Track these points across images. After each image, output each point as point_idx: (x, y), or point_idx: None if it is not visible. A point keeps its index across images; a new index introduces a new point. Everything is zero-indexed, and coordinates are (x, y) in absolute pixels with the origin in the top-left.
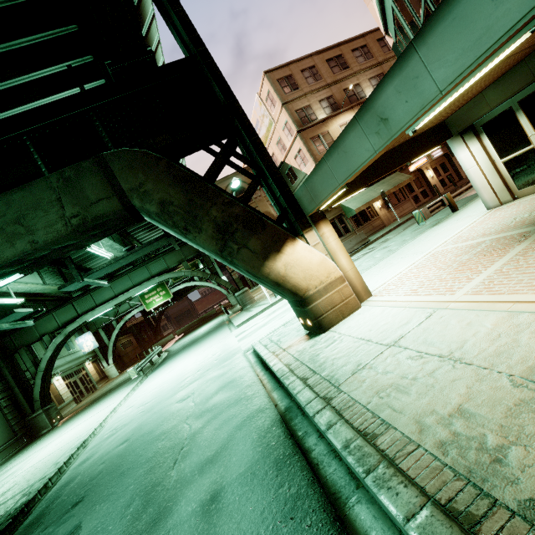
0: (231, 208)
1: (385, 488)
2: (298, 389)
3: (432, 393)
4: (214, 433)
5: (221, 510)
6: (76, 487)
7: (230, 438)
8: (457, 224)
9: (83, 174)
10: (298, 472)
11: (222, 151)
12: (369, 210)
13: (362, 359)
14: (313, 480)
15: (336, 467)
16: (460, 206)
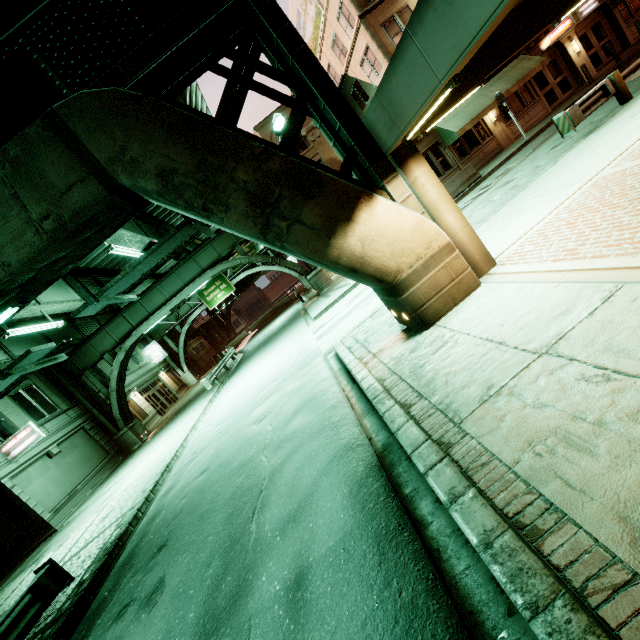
0: (267, 163)
1: None
2: (399, 423)
3: None
4: (295, 475)
5: (310, 604)
6: (161, 525)
7: (314, 487)
8: (634, 123)
9: (34, 148)
10: (411, 565)
11: (236, 65)
12: (478, 128)
13: (494, 378)
14: (435, 580)
15: (469, 563)
16: (631, 92)
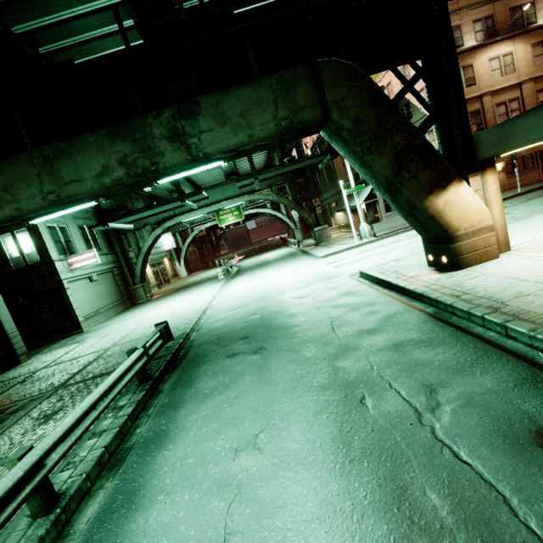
0: (414, 138)
1: None
2: (453, 301)
3: None
4: (362, 317)
5: (411, 350)
6: (230, 331)
7: (385, 321)
8: None
9: (297, 79)
10: (479, 341)
11: (416, 76)
12: None
13: (523, 290)
14: (494, 346)
15: (513, 343)
16: None
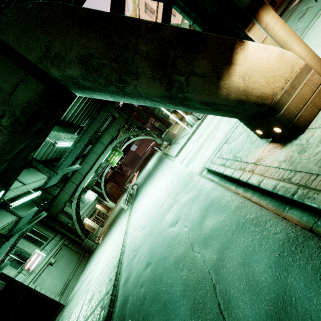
0: (159, 33)
1: None
2: None
3: None
4: (244, 271)
5: None
6: (133, 310)
7: (281, 284)
8: None
9: None
10: None
11: None
12: None
13: None
14: None
15: None
16: None
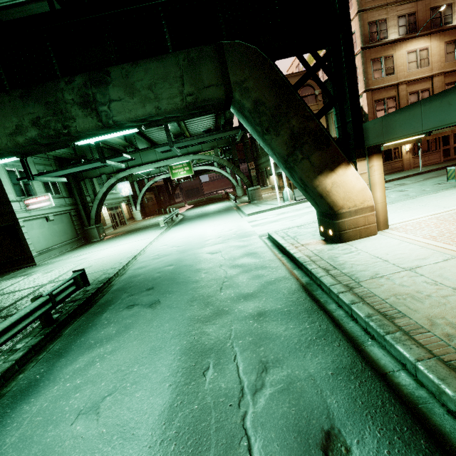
0: (308, 122)
1: (401, 344)
2: (322, 275)
3: (444, 308)
4: (248, 281)
5: (268, 322)
6: (143, 280)
7: (263, 287)
8: None
9: (203, 58)
10: (326, 320)
11: (316, 65)
12: (396, 150)
13: (380, 271)
14: (336, 326)
15: (353, 325)
16: None
